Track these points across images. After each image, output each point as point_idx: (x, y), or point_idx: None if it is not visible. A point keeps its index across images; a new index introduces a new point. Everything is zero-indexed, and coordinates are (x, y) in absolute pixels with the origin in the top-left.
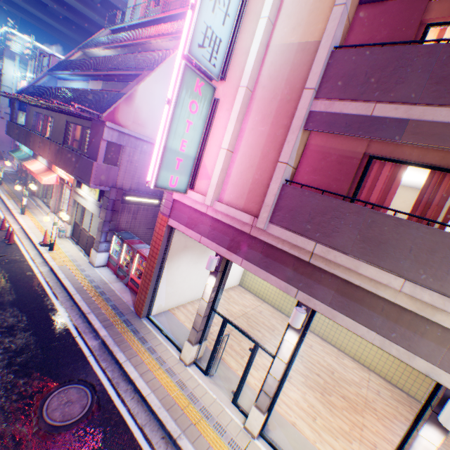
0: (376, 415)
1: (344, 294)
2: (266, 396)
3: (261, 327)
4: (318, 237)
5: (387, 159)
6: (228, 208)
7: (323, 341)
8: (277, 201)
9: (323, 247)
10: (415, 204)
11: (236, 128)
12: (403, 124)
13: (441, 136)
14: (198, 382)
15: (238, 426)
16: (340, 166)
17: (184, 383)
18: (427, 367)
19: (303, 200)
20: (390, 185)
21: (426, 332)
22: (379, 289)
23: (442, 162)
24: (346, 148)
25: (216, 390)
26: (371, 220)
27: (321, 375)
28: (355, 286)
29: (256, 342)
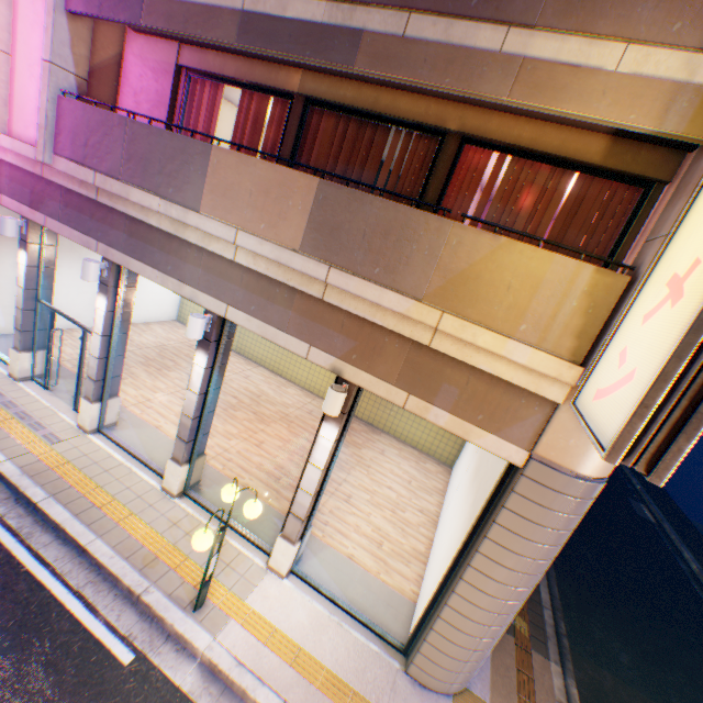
0: (291, 426)
1: (134, 235)
2: (92, 382)
3: (184, 358)
4: (97, 164)
5: (204, 75)
6: (15, 142)
7: (276, 374)
8: (58, 123)
9: (103, 176)
10: (236, 137)
11: (1, 11)
12: (143, 3)
13: (169, 17)
14: (30, 394)
15: (71, 426)
16: (159, 86)
17: (3, 394)
18: (192, 293)
19: (79, 116)
20: (215, 114)
21: (189, 256)
22: (150, 217)
23: (239, 74)
24: (161, 59)
25: (57, 401)
26: (133, 133)
27: (242, 398)
28: (140, 223)
29: (86, 328)
